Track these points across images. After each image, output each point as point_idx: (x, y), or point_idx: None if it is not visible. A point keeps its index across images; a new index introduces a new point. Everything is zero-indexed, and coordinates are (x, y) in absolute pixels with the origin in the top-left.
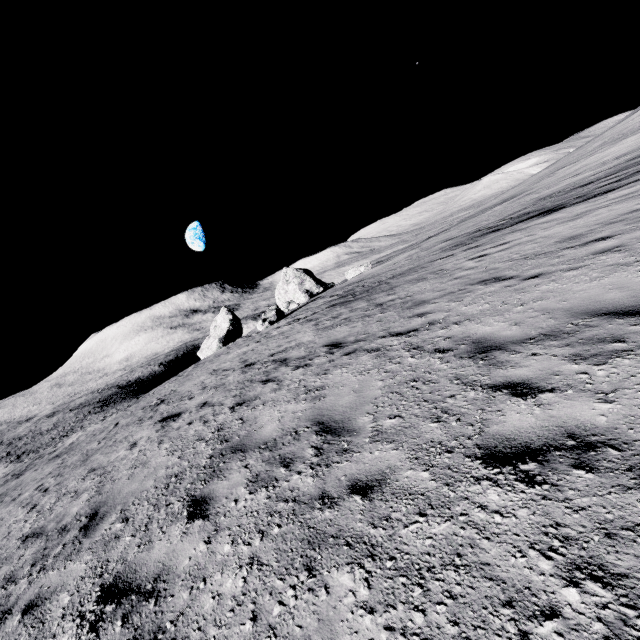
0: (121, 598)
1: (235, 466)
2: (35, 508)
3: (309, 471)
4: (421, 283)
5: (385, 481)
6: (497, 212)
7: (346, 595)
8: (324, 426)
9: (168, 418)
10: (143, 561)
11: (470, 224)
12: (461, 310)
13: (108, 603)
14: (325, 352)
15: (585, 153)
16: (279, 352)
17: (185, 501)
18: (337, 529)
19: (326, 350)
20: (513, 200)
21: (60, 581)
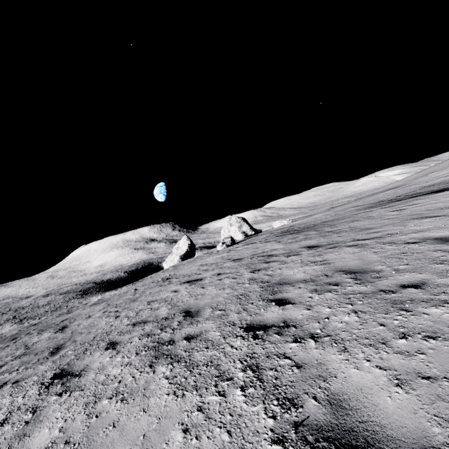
0: (264, 329)
1: (290, 288)
2: (120, 316)
3: (358, 285)
4: (357, 222)
5: (426, 283)
6: (389, 193)
7: (442, 314)
8: (348, 271)
9: (191, 281)
10: (263, 318)
11: (369, 199)
12: (410, 228)
13: (256, 331)
14: (306, 249)
15: (448, 165)
16: (259, 253)
17: (265, 301)
18: (408, 298)
19: (306, 249)
20: (398, 188)
21: (200, 329)
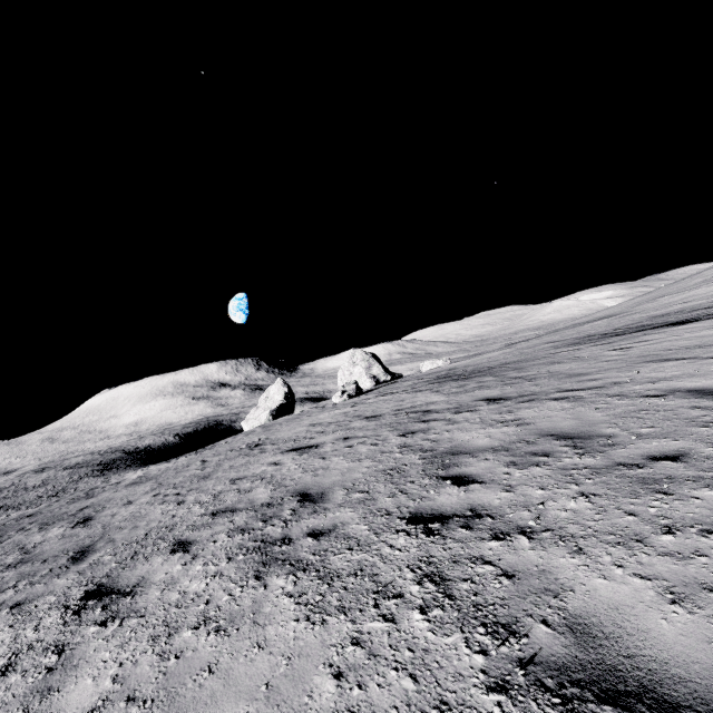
0: (441, 520)
1: (470, 460)
2: (186, 502)
3: (580, 456)
4: (560, 364)
5: (688, 454)
6: (601, 325)
7: None
8: (560, 436)
9: (299, 449)
10: (435, 505)
11: (571, 332)
12: (646, 375)
13: (428, 523)
14: (486, 403)
15: (686, 286)
16: (407, 408)
17: (433, 478)
18: (665, 475)
19: (485, 402)
20: (614, 317)
21: (333, 521)
